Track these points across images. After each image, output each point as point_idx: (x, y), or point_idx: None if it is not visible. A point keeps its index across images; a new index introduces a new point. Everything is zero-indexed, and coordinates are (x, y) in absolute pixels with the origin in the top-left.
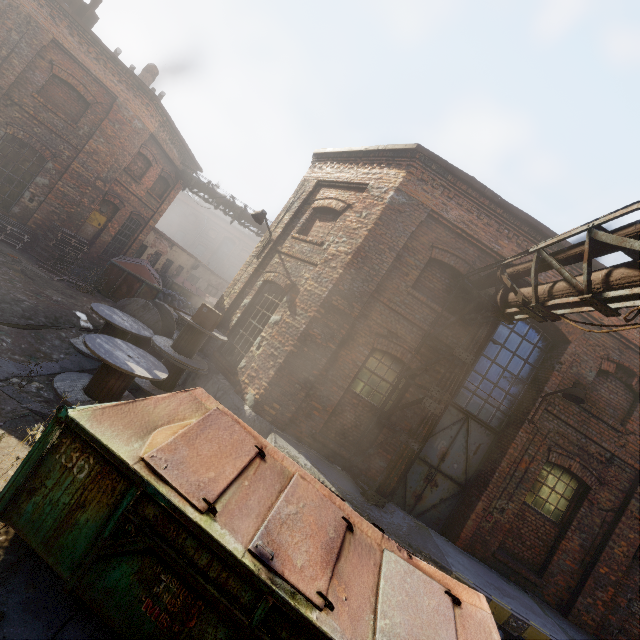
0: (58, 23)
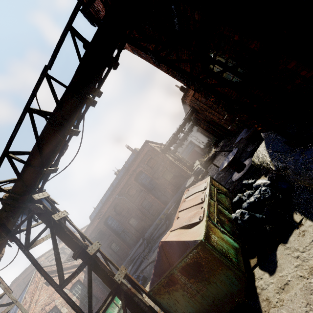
0: (188, 95)
